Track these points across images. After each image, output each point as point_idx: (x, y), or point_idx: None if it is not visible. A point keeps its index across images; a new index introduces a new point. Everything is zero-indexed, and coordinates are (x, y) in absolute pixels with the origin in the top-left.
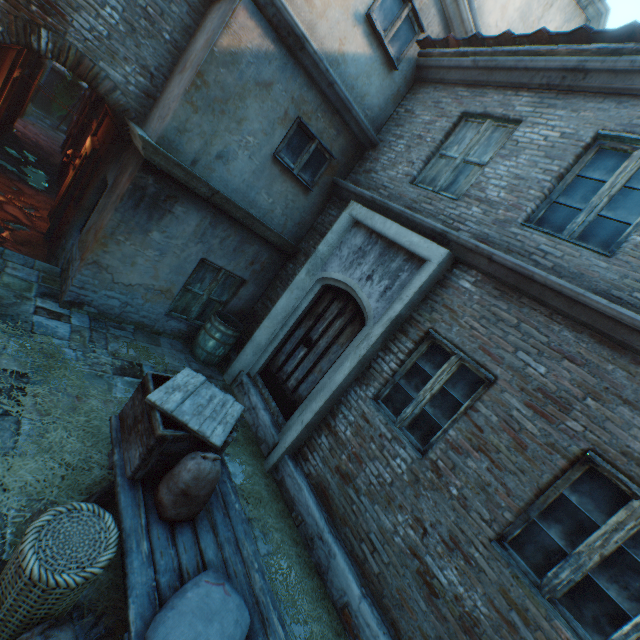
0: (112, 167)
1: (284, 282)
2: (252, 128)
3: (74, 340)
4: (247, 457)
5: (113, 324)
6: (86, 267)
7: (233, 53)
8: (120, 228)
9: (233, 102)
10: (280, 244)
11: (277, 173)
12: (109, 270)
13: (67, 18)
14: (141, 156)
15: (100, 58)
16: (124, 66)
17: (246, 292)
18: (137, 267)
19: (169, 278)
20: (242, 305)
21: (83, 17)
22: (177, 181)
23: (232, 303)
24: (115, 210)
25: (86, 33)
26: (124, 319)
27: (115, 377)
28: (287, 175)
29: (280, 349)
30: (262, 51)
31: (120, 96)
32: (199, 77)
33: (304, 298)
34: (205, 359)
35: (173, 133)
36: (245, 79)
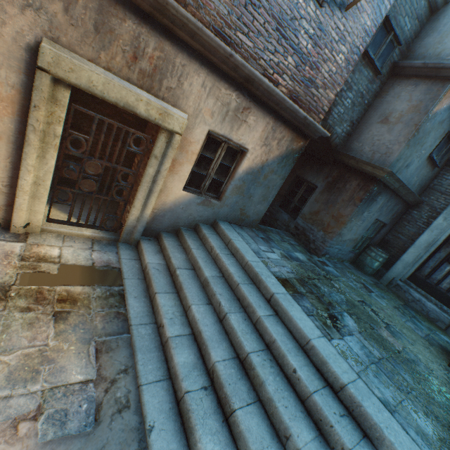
0: (309, 173)
1: (411, 222)
2: (425, 146)
3: (342, 276)
4: (439, 330)
5: (332, 261)
6: (335, 237)
7: (435, 113)
8: (354, 215)
9: (424, 136)
10: (412, 201)
11: (425, 164)
12: (341, 235)
13: (330, 111)
14: (366, 175)
15: (335, 125)
16: (343, 124)
17: (383, 230)
18: (351, 231)
19: (359, 233)
20: (379, 238)
21: (336, 108)
22: (384, 184)
23: (375, 238)
24: (356, 207)
25: (335, 115)
26: (335, 257)
27: (370, 294)
28: (429, 163)
29: (423, 264)
30: (448, 105)
31: (336, 140)
32: (416, 131)
33: (442, 234)
34: (370, 272)
35: (394, 162)
36: (434, 123)
